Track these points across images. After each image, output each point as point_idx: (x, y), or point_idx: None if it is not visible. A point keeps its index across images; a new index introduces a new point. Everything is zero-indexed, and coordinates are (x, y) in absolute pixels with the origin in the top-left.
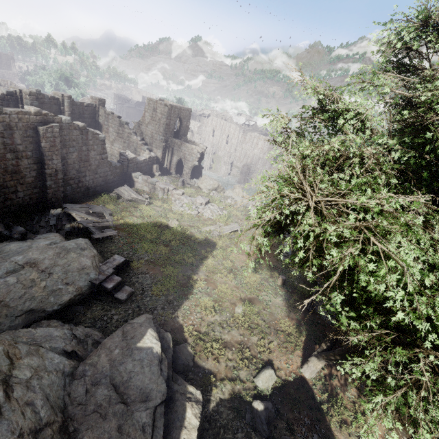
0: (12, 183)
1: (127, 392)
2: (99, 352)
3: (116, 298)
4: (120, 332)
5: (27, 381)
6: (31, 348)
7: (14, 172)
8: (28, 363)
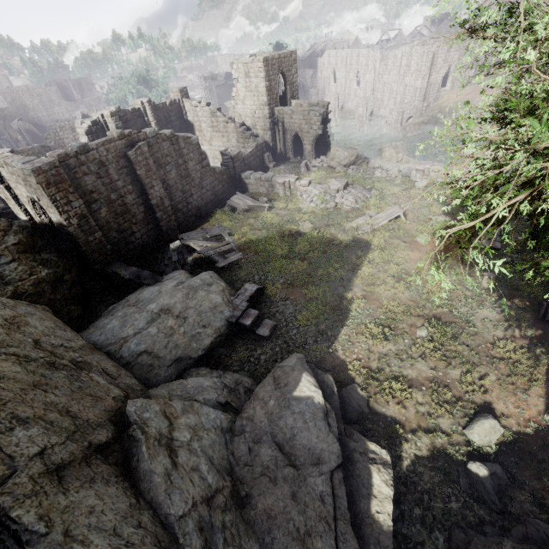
0: (126, 225)
1: (294, 452)
2: (252, 404)
3: (258, 334)
4: (270, 379)
5: (188, 443)
6: (185, 404)
7: (124, 213)
8: (185, 422)
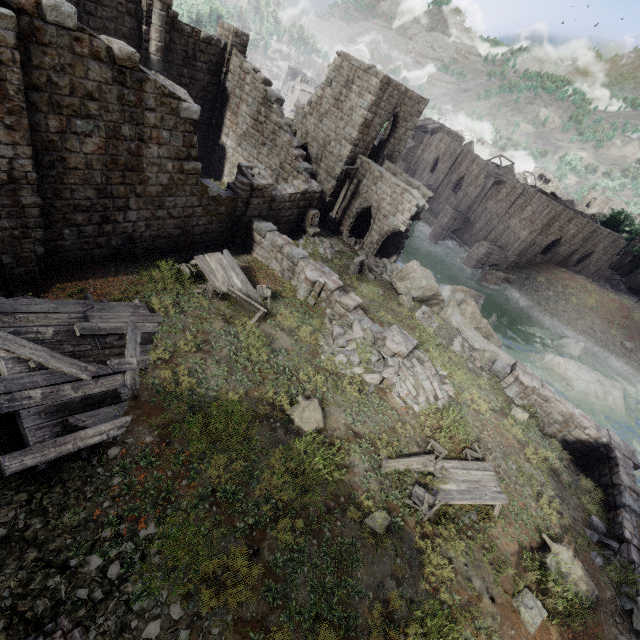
0: None
1: None
2: None
3: None
4: None
5: None
6: None
7: None
8: None
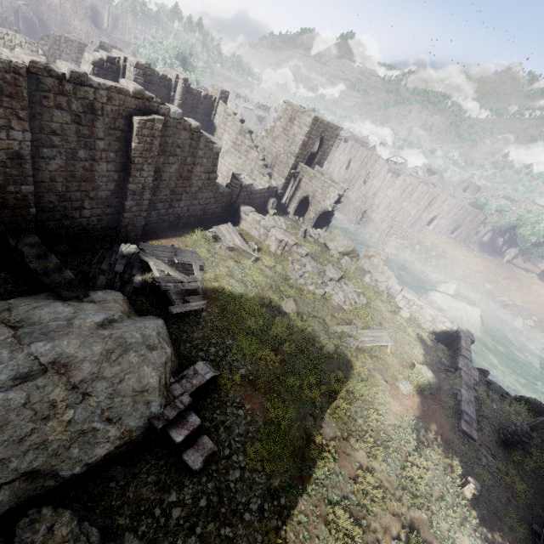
0: (77, 195)
1: None
2: None
3: (184, 461)
4: None
5: None
6: None
7: (84, 179)
8: None
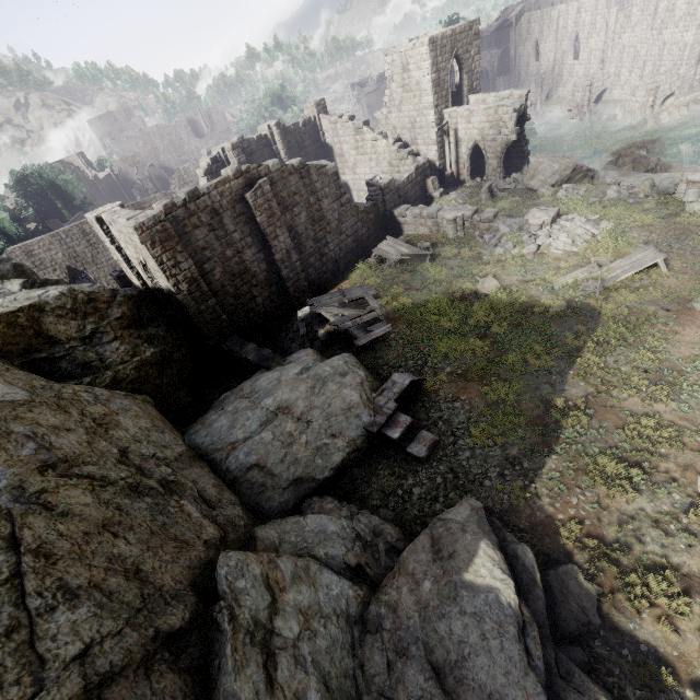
0: (245, 289)
1: (463, 692)
2: (396, 580)
3: (410, 453)
4: (426, 539)
5: (294, 643)
6: (297, 564)
7: (242, 273)
8: (294, 600)
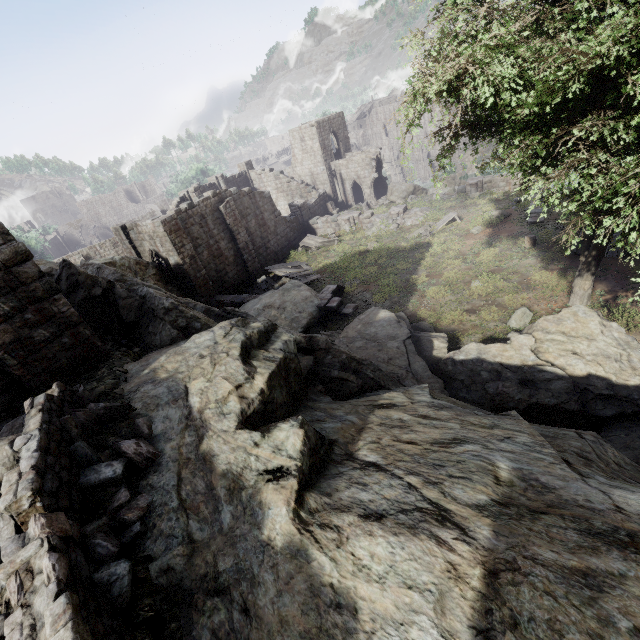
0: (221, 266)
1: (378, 339)
2: (345, 331)
3: (343, 314)
4: (356, 319)
5: None
6: None
7: (219, 256)
8: None
